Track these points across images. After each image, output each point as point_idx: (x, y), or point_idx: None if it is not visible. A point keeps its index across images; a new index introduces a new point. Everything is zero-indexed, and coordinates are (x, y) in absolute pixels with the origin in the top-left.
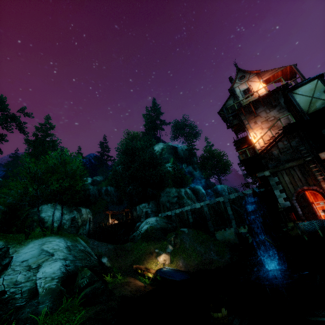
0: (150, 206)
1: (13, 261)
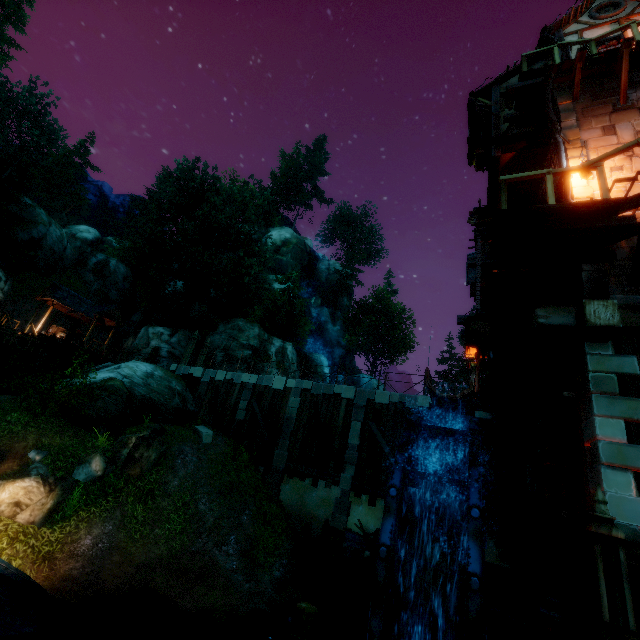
0: (174, 340)
1: None
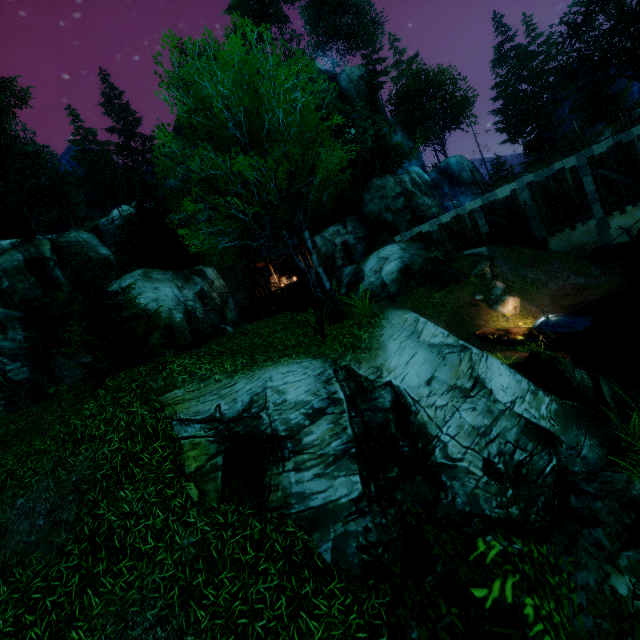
0: (350, 229)
1: (407, 392)
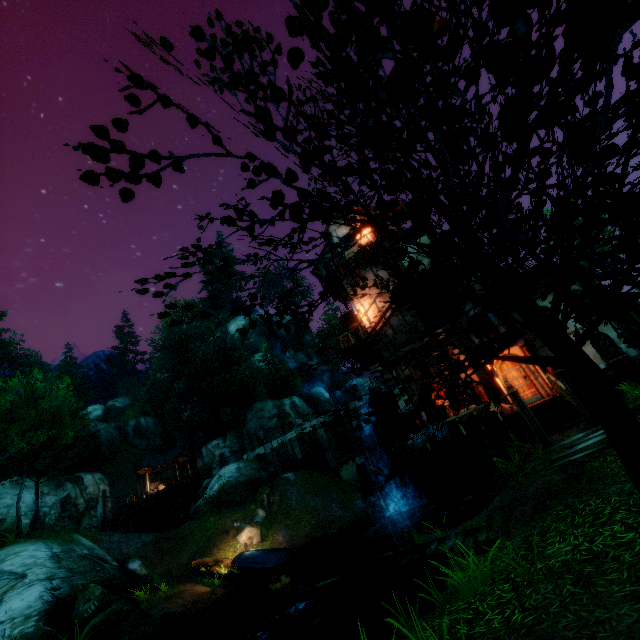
0: (228, 443)
1: None
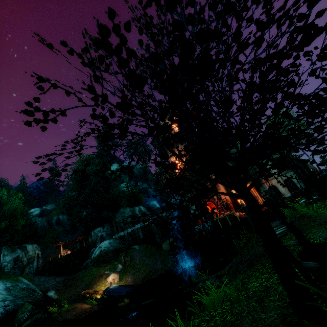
0: (105, 229)
1: None
